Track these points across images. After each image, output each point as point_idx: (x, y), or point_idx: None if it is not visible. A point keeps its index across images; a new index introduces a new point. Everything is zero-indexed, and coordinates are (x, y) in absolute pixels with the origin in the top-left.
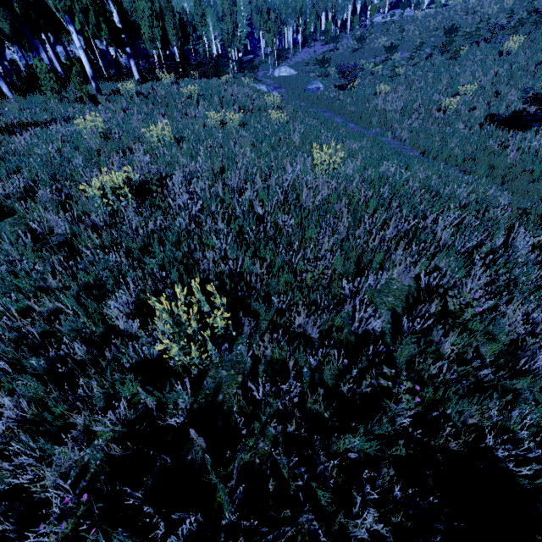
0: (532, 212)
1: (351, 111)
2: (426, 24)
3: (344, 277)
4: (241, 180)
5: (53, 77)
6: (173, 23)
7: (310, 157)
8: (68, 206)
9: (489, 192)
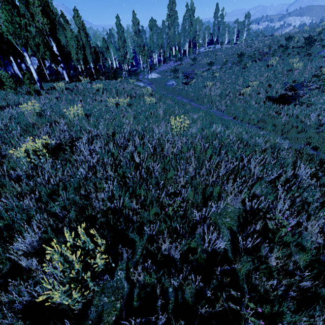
0: (304, 152)
1: (192, 95)
2: (227, 52)
3: (195, 204)
4: (126, 140)
5: (12, 80)
6: (90, 51)
7: (169, 123)
8: (3, 163)
9: (276, 140)
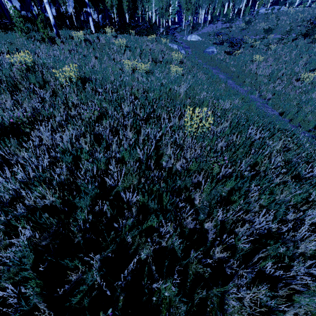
0: None
1: (232, 71)
2: (295, 17)
3: (172, 307)
4: (114, 131)
5: (23, 21)
6: None
7: (186, 112)
8: None
9: None
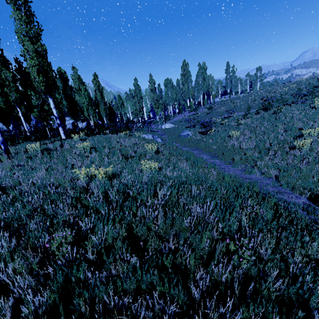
0: None
1: (214, 149)
2: (246, 99)
3: None
4: None
5: None
6: (104, 107)
7: None
8: None
9: None
